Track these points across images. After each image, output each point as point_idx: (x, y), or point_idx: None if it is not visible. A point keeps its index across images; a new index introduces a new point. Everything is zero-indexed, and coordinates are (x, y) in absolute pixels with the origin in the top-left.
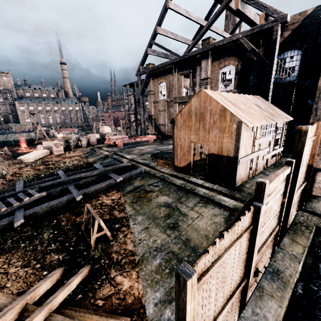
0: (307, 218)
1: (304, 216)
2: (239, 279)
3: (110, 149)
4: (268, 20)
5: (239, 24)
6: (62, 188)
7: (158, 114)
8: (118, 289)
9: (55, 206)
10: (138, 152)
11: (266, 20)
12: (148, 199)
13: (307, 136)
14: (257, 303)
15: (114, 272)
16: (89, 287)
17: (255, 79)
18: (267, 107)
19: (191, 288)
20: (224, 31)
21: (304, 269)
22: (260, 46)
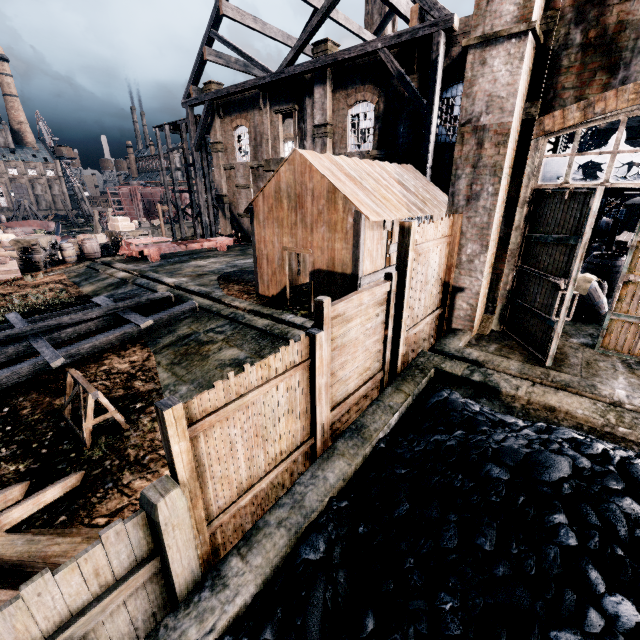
0: (427, 359)
1: (425, 357)
2: (301, 439)
3: (132, 266)
4: (426, 20)
5: (392, 16)
6: (19, 347)
7: (237, 193)
8: (136, 498)
9: (4, 382)
10: (193, 271)
11: (422, 20)
12: (202, 356)
13: (412, 236)
14: (321, 466)
15: (130, 475)
16: (81, 503)
17: (407, 133)
18: (420, 187)
19: (175, 422)
20: (362, 28)
21: (399, 422)
22: (414, 69)
